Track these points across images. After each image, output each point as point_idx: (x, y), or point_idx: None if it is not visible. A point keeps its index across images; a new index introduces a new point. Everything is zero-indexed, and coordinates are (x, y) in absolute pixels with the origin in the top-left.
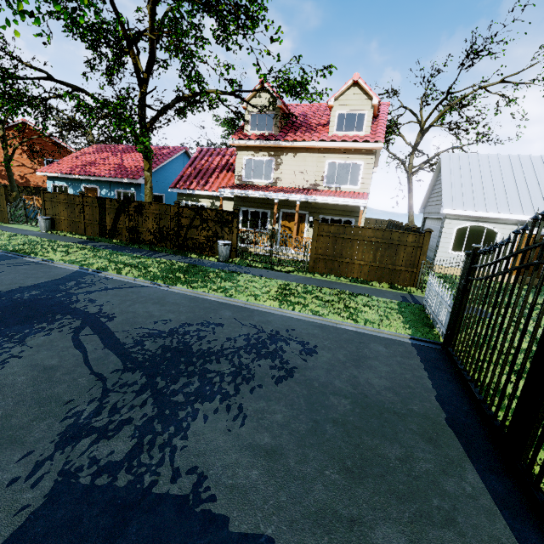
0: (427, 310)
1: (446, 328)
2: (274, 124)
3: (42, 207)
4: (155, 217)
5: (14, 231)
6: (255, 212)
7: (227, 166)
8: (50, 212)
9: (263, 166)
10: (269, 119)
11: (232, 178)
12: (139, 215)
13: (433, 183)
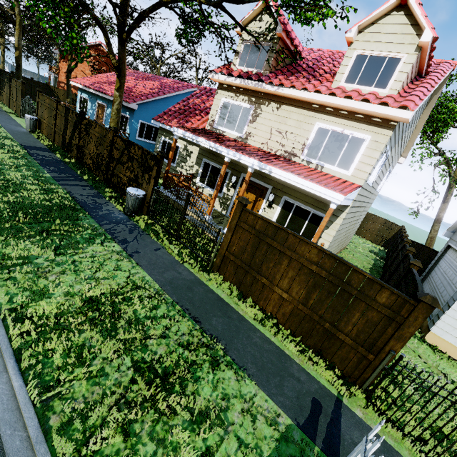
0: None
1: None
2: (266, 60)
3: (36, 108)
4: (96, 140)
5: (3, 122)
6: (216, 167)
7: None
8: (40, 114)
9: (239, 113)
10: (262, 52)
11: None
12: (87, 134)
13: None
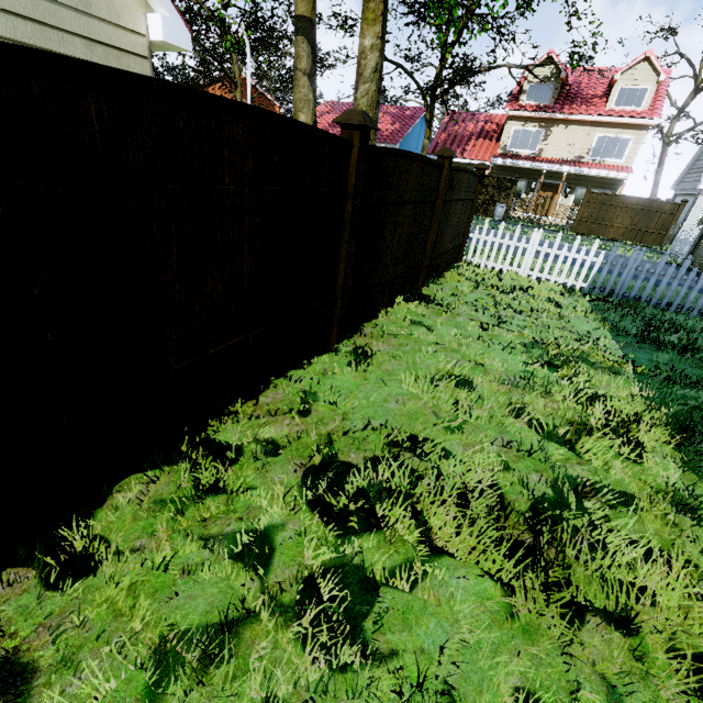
0: (671, 254)
1: (686, 254)
2: (551, 96)
3: None
4: None
5: None
6: None
7: (483, 133)
8: None
9: (530, 136)
10: (547, 90)
11: (490, 146)
12: None
13: (695, 158)
